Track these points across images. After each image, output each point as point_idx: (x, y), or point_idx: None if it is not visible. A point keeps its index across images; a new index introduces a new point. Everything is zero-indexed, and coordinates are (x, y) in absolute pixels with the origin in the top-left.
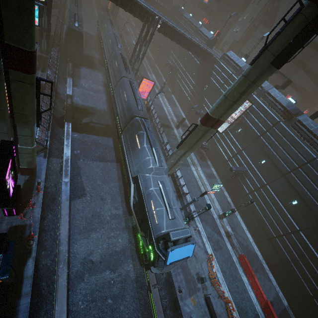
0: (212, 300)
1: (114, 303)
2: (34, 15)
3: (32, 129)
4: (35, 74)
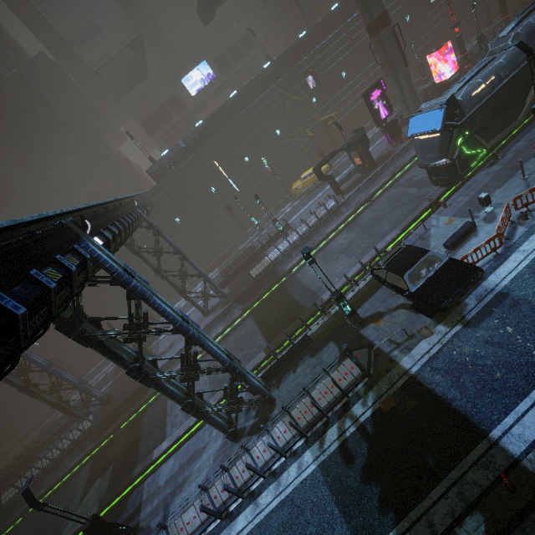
0: (480, 235)
1: (397, 206)
2: None
3: (403, 71)
4: (389, 26)
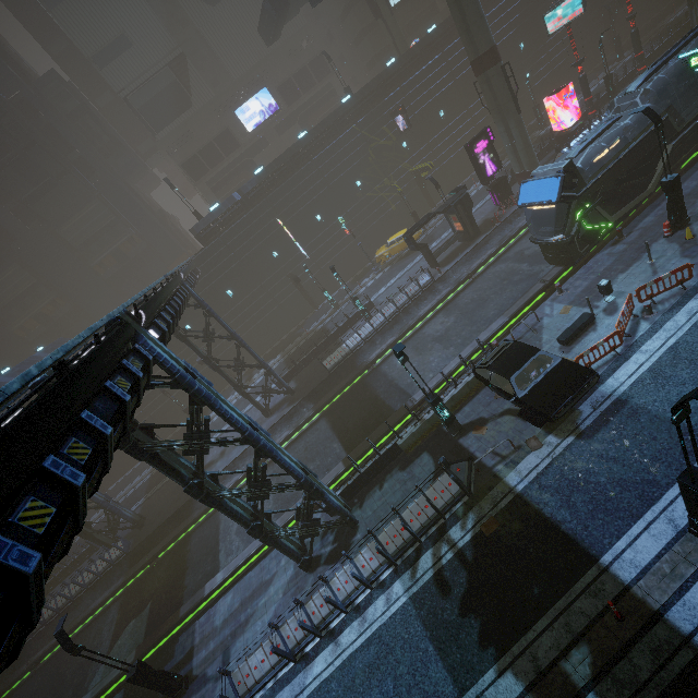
0: (599, 330)
1: (505, 285)
2: (483, 26)
3: (514, 119)
4: (499, 65)
